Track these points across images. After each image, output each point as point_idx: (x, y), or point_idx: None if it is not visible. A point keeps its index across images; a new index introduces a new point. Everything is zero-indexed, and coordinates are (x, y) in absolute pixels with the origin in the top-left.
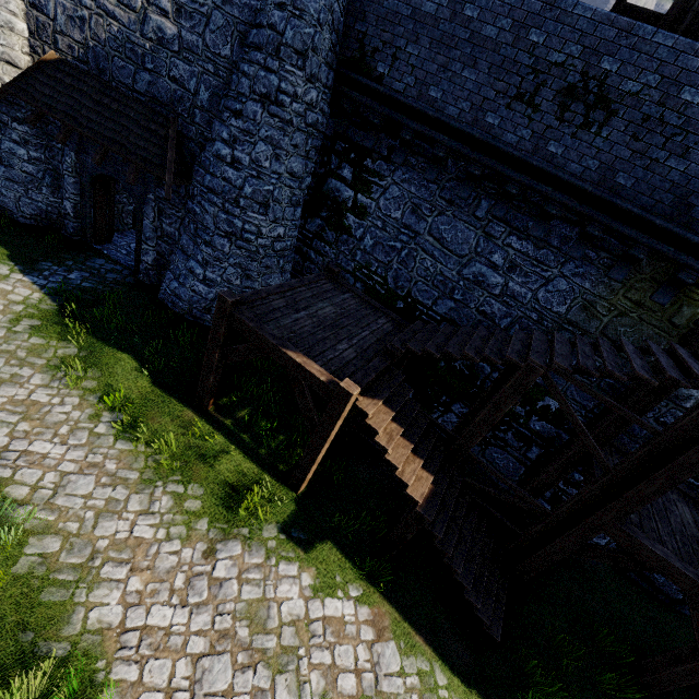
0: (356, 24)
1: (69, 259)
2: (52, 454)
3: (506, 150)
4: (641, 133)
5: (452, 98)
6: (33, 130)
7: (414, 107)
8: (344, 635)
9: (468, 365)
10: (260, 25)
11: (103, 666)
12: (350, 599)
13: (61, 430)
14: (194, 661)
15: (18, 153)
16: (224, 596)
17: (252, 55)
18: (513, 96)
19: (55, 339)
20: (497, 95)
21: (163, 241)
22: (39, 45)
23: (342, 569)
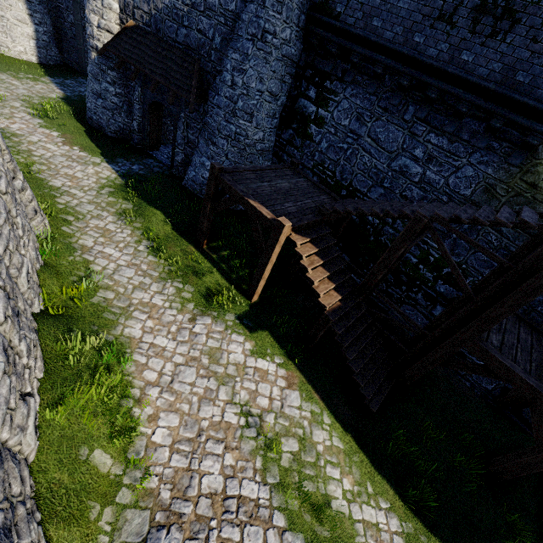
0: None
1: (133, 158)
2: (114, 255)
3: (427, 62)
4: (540, 36)
5: (389, 25)
6: (118, 75)
7: (361, 35)
8: (266, 379)
9: (391, 239)
10: None
11: (129, 352)
12: (274, 363)
13: (120, 245)
14: (176, 365)
15: (109, 90)
16: (197, 341)
17: (248, 7)
18: (436, 17)
19: (121, 199)
20: (423, 18)
21: (188, 146)
22: (125, 17)
23: (272, 347)
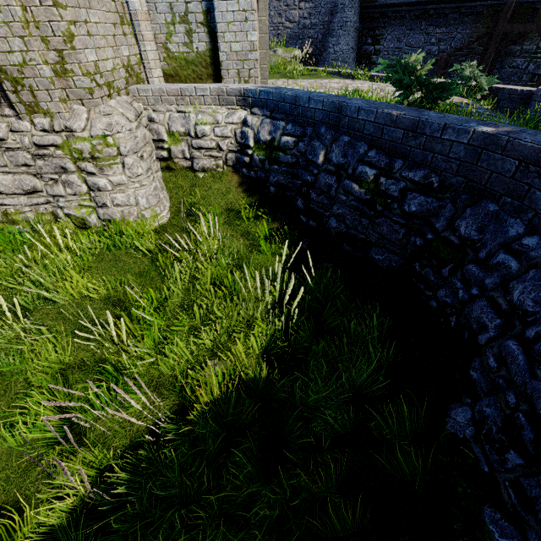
0: None
1: None
2: None
3: (424, 1)
4: None
5: None
6: None
7: (390, 4)
8: None
9: None
10: (337, 6)
11: None
12: None
13: None
14: None
15: None
16: None
17: (336, 16)
18: None
19: None
20: None
21: None
22: None
23: None
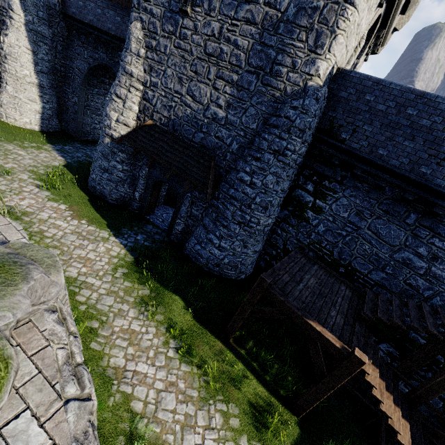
0: (329, 112)
1: (135, 226)
2: (149, 374)
3: (436, 188)
4: None
5: (395, 155)
6: (127, 156)
7: (366, 158)
8: None
9: None
10: (278, 116)
11: None
12: None
13: (150, 354)
14: None
15: (117, 167)
16: None
17: (271, 130)
18: (442, 158)
19: (136, 282)
20: (429, 157)
21: (190, 219)
22: (142, 116)
23: None
